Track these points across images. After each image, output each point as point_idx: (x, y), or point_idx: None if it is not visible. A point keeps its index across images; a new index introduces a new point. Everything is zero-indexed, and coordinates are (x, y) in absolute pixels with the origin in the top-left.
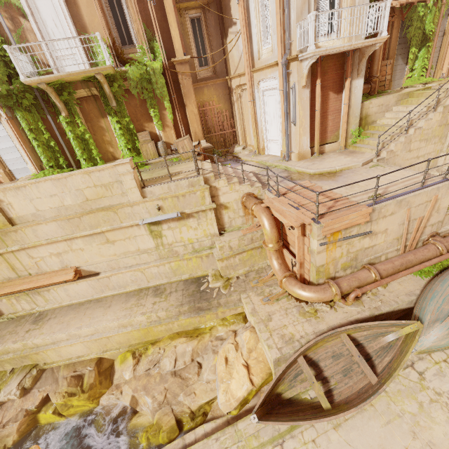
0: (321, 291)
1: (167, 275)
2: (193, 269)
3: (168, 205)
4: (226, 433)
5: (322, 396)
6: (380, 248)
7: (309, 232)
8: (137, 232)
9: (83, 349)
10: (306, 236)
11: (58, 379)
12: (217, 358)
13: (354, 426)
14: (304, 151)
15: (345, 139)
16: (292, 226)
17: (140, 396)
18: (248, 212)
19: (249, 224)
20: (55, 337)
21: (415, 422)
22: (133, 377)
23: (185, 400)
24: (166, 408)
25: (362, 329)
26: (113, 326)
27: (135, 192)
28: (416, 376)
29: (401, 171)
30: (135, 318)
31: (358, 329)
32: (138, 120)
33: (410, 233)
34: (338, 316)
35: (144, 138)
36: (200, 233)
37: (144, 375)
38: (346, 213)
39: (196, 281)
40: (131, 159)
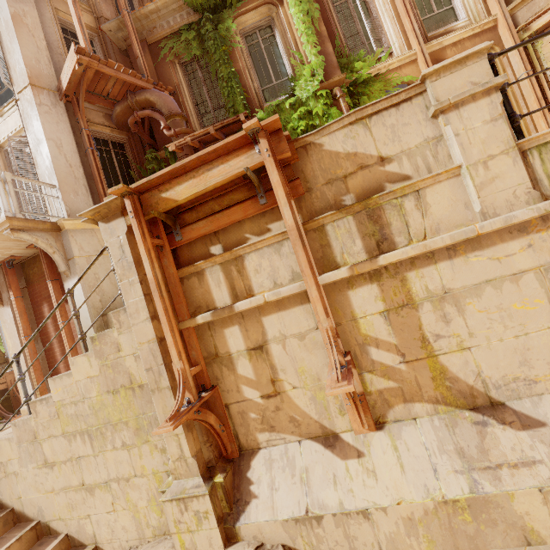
0: None
1: None
2: None
3: None
4: None
5: None
6: None
7: None
8: None
9: None
10: None
11: None
12: None
13: None
14: None
15: None
16: None
17: None
18: None
19: None
20: None
21: None
22: None
23: None
24: None
25: None
26: None
27: None
28: None
29: None
30: None
31: None
32: None
33: None
34: None
35: None
36: None
37: None
38: None
39: None
40: None
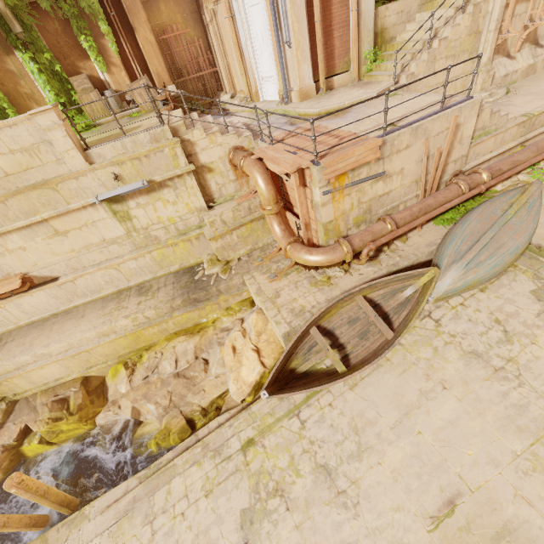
0: (330, 251)
1: (151, 269)
2: (184, 258)
3: (128, 173)
4: (239, 418)
5: (337, 362)
6: (397, 194)
7: (309, 179)
8: (95, 216)
9: (60, 370)
10: (308, 186)
11: (36, 408)
12: (224, 350)
13: (370, 383)
14: (307, 86)
15: (358, 66)
16: (287, 174)
17: (141, 406)
18: (241, 174)
19: (244, 191)
20: (17, 361)
21: (429, 366)
22: (131, 389)
23: (194, 400)
24: (174, 412)
25: (378, 287)
26: (91, 337)
27: (76, 156)
28: (432, 324)
29: (421, 97)
30: (117, 323)
31: (373, 288)
32: (66, 57)
33: (430, 174)
34: (353, 279)
35: (83, 86)
36: (183, 208)
37: (143, 384)
38: (351, 149)
39: (189, 271)
40: (55, 105)
